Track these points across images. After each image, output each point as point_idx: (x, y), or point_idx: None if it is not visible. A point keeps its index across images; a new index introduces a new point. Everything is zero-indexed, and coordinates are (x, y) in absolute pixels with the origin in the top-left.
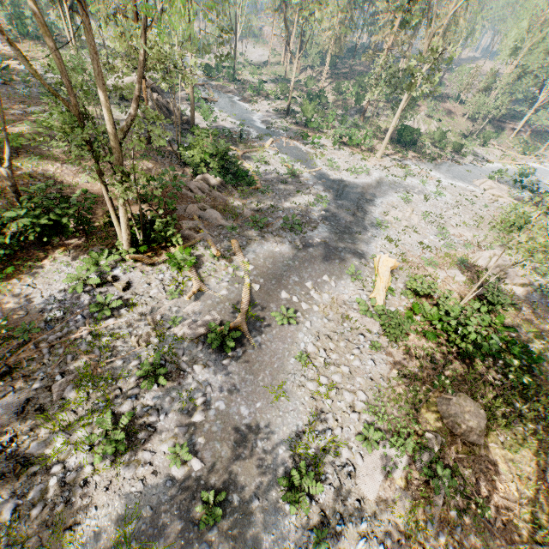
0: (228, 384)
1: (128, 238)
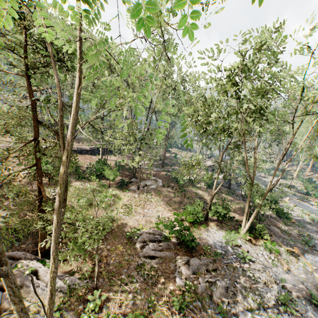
0: None
1: (247, 228)
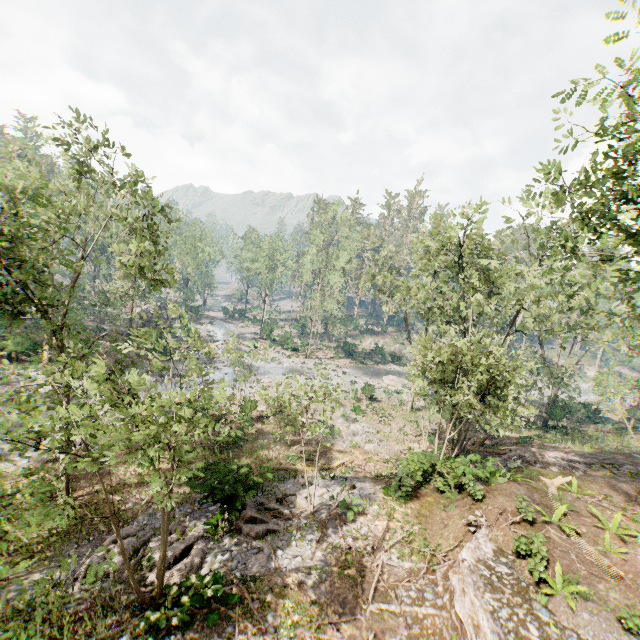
0: None
1: (48, 357)
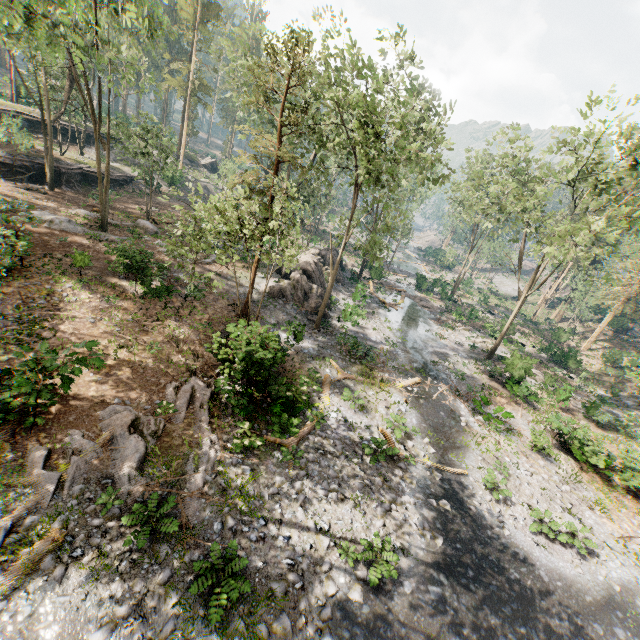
0: None
1: None
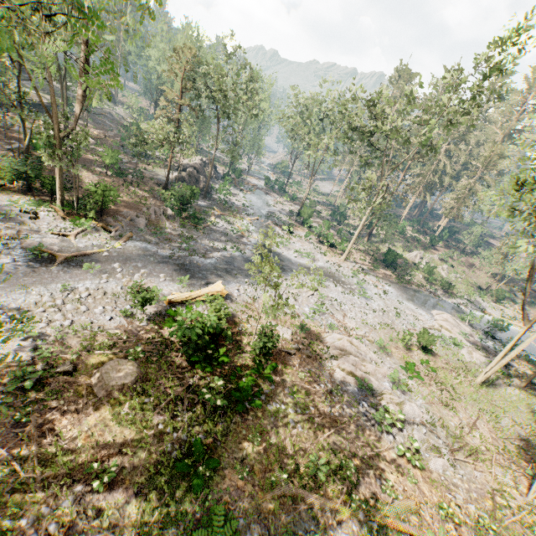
0: (5, 270)
1: (60, 197)
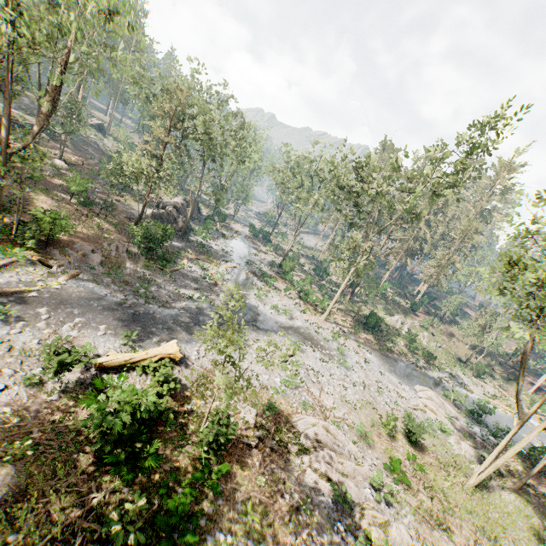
0: None
1: None
